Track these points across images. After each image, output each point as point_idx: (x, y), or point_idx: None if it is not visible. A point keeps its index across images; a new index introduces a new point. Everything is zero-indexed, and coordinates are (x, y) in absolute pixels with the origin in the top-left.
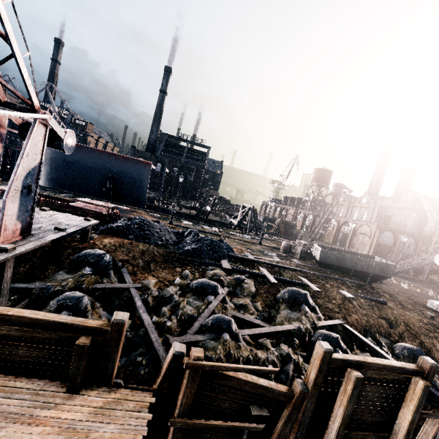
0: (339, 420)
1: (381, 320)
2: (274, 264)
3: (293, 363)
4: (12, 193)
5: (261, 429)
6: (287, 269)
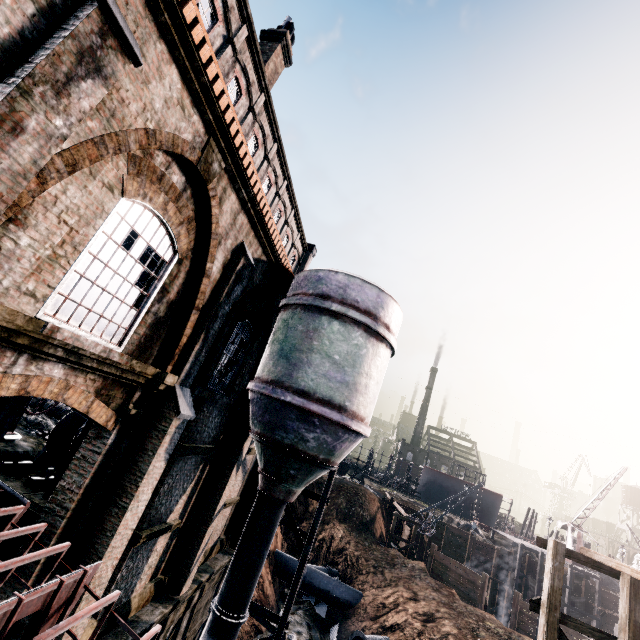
0: None
1: None
2: None
3: None
4: None
5: None
6: None
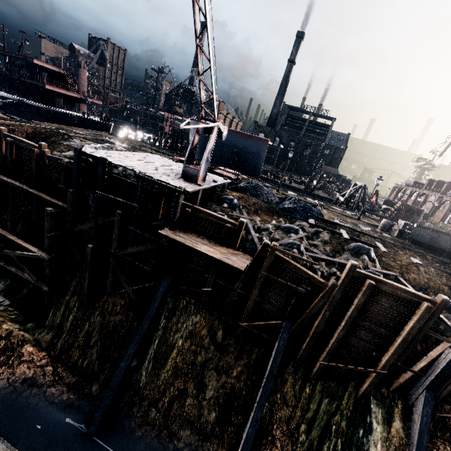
0: (354, 306)
1: (443, 286)
2: (355, 229)
3: (337, 277)
4: (204, 160)
5: (303, 292)
6: (366, 235)
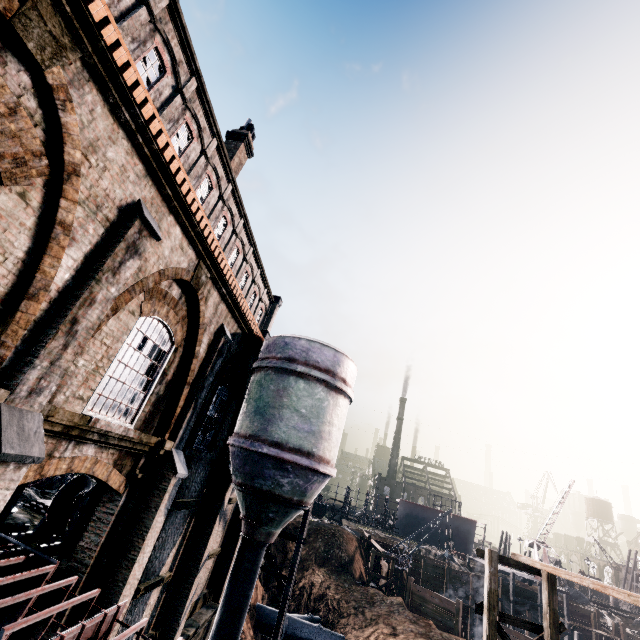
0: None
1: None
2: (619, 608)
3: None
4: None
5: None
6: (629, 613)
